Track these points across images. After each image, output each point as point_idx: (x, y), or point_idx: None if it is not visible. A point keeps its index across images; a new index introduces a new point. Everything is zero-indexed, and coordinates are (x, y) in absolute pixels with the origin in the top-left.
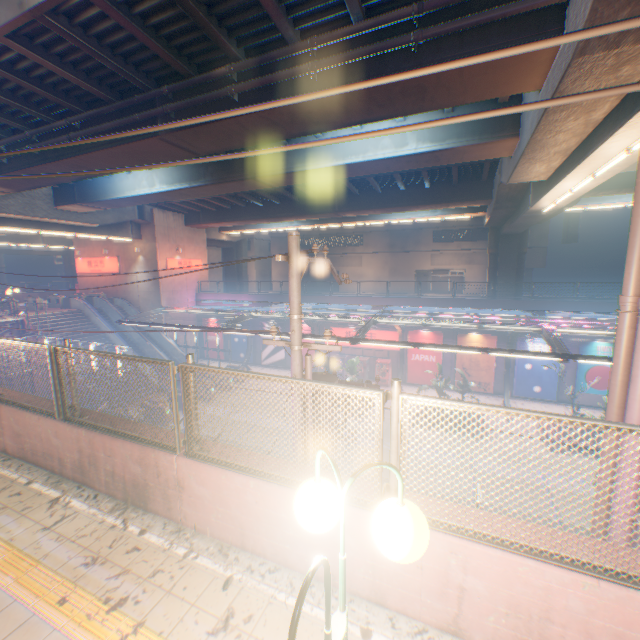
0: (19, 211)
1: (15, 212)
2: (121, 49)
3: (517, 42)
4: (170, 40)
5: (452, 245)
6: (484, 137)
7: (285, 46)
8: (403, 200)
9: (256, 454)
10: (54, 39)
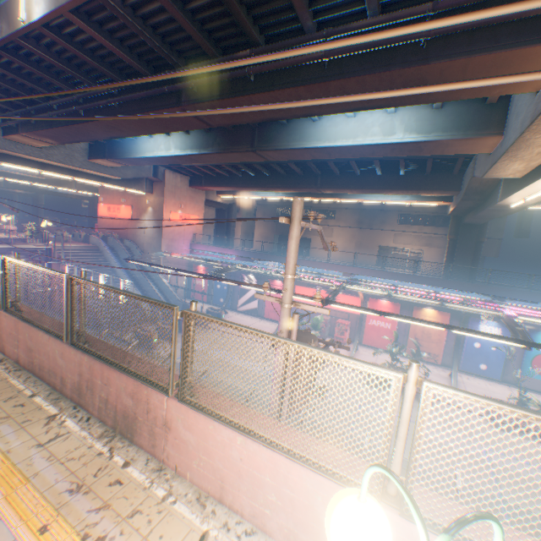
0: (60, 160)
1: (57, 160)
2: (161, 29)
3: (528, 42)
4: (203, 24)
5: (414, 228)
6: (468, 133)
7: (302, 36)
8: (378, 184)
9: (248, 412)
10: (108, 17)
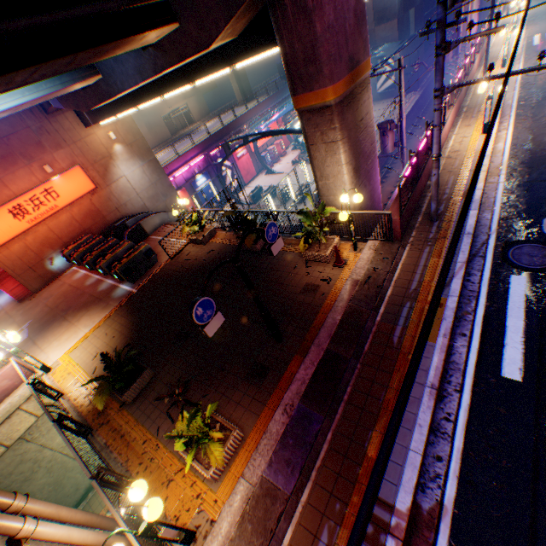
0: None
1: None
2: None
3: None
4: None
5: None
6: None
7: None
8: None
9: None
10: None
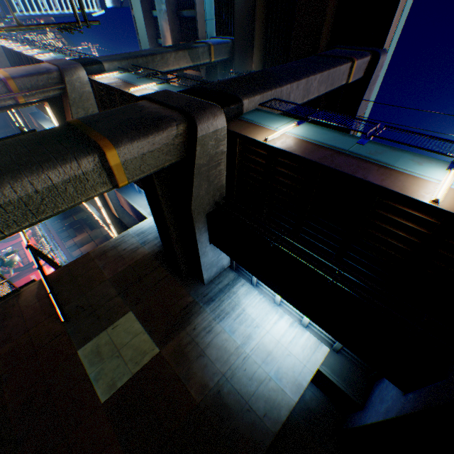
0: None
1: None
2: None
3: None
4: None
5: None
6: None
7: None
8: None
9: None
10: None
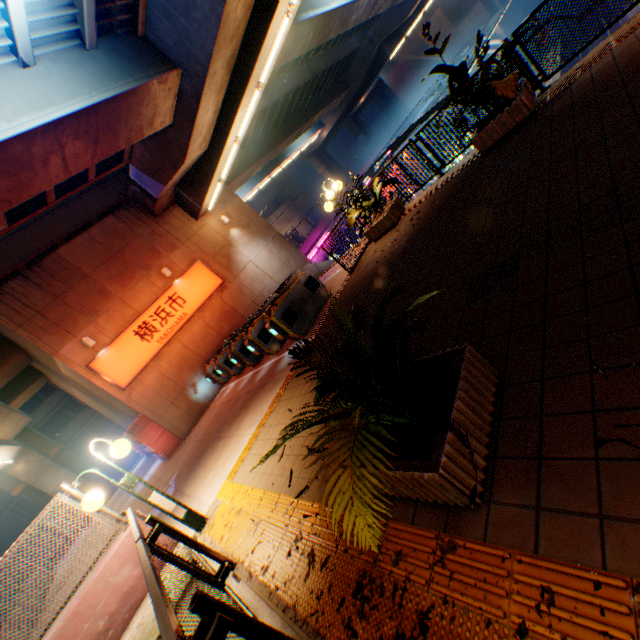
0: None
1: None
2: None
3: None
4: None
5: (272, 218)
6: None
7: None
8: (326, 101)
9: None
10: None
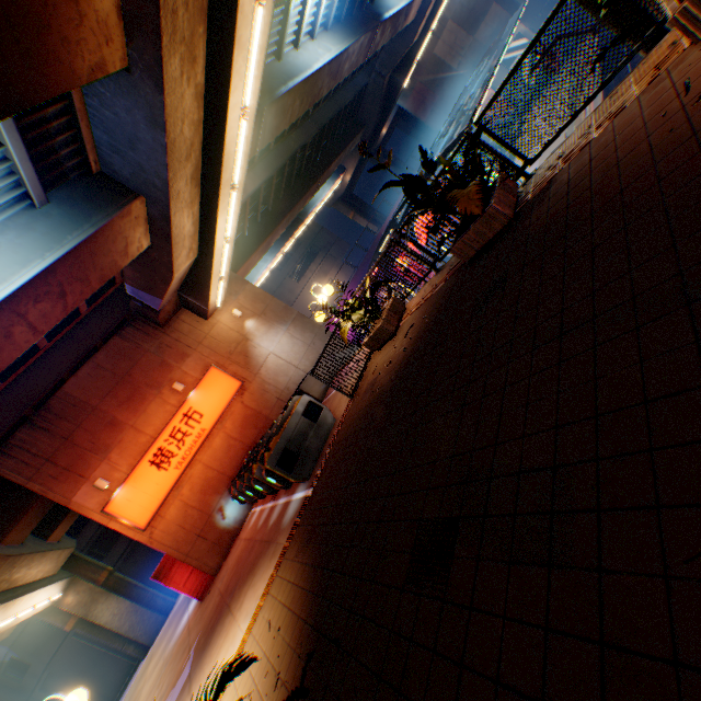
0: None
1: None
2: None
3: None
4: None
5: (308, 274)
6: None
7: None
8: (340, 147)
9: None
10: None
